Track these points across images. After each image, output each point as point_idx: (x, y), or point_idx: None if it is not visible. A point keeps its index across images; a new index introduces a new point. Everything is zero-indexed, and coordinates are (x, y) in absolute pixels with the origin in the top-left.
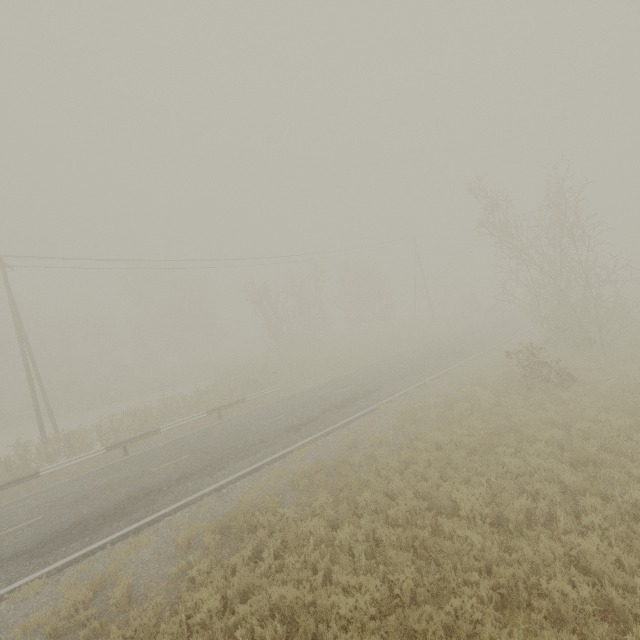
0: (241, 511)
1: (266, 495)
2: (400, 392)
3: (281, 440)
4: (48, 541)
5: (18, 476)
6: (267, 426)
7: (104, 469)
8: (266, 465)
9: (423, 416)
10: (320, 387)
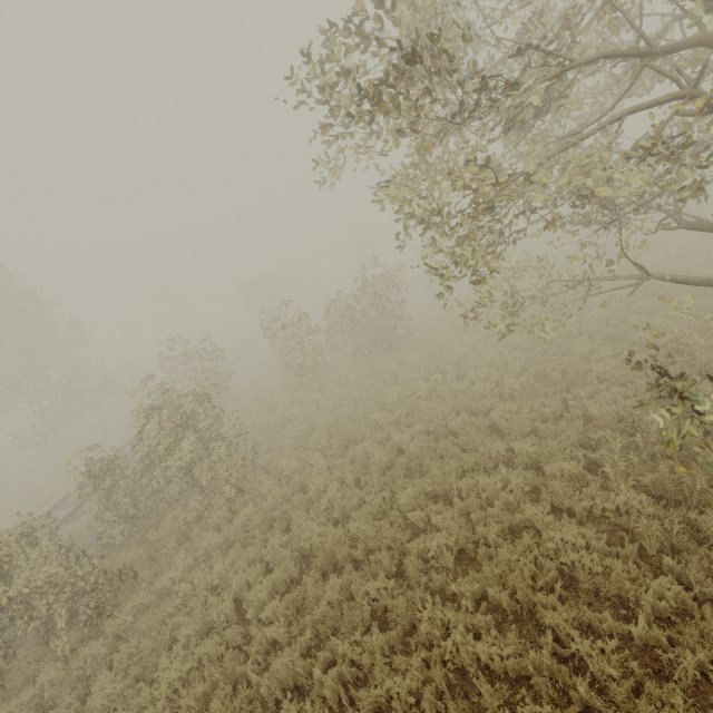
0: None
1: None
2: None
3: None
4: None
5: None
6: None
7: None
8: None
9: None
10: None
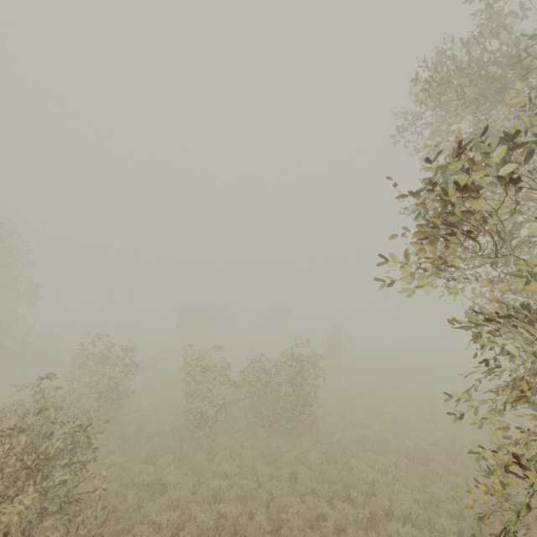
0: None
1: None
2: None
3: None
4: None
5: None
6: None
7: None
8: None
9: None
10: None
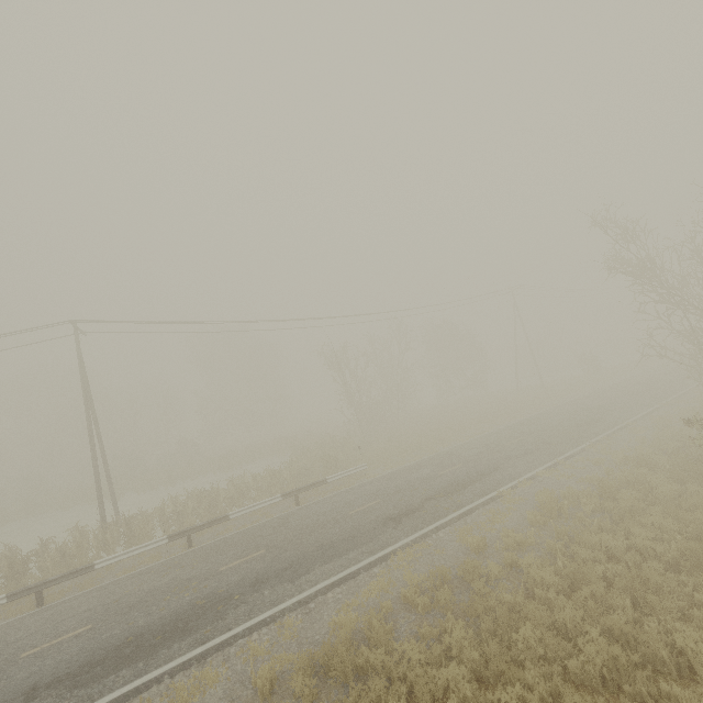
0: (342, 643)
1: (371, 617)
2: (526, 474)
3: (378, 535)
4: (95, 663)
5: (73, 567)
6: (357, 516)
7: (165, 564)
8: (363, 570)
9: (570, 508)
10: (415, 467)
